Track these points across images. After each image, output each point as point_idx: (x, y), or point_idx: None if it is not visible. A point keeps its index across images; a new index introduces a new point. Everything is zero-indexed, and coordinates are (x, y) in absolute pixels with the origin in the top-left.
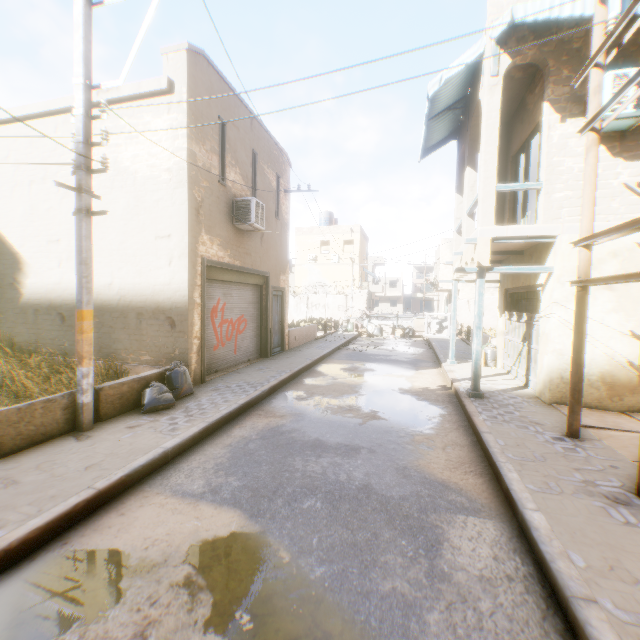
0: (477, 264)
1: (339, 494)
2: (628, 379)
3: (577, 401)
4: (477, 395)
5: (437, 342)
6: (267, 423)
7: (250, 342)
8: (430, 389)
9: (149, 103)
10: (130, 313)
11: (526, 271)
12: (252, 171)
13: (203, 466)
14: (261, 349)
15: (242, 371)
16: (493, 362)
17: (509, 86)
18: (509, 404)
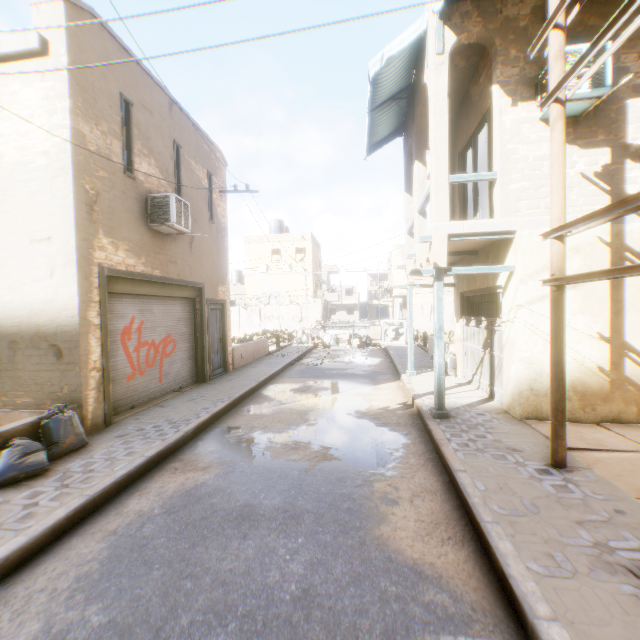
0: (434, 265)
1: (263, 617)
2: (600, 386)
3: (561, 423)
4: (443, 415)
5: (394, 350)
6: (182, 482)
7: (182, 366)
8: (390, 409)
9: (17, 67)
10: (0, 342)
11: (487, 271)
12: (174, 165)
13: (54, 584)
14: (197, 373)
15: (168, 404)
16: (453, 371)
17: (453, 77)
18: (479, 424)
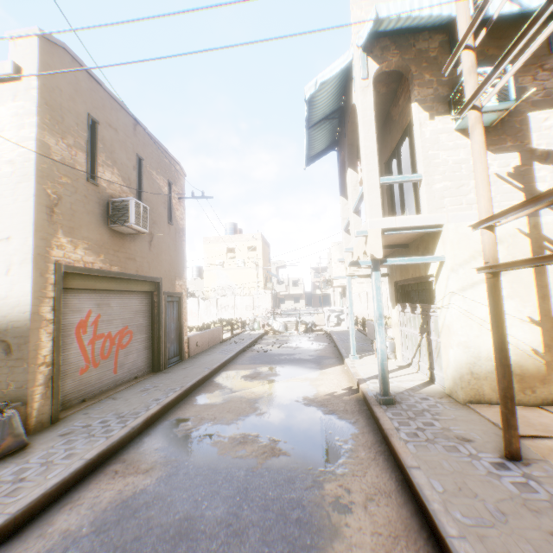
0: (371, 256)
1: None
2: (536, 368)
3: (512, 411)
4: (388, 401)
5: (337, 335)
6: (120, 489)
7: (138, 356)
8: (337, 394)
9: None
10: None
11: (419, 261)
12: (136, 174)
13: None
14: (153, 362)
15: (120, 395)
16: (393, 354)
17: (376, 100)
18: (424, 410)
